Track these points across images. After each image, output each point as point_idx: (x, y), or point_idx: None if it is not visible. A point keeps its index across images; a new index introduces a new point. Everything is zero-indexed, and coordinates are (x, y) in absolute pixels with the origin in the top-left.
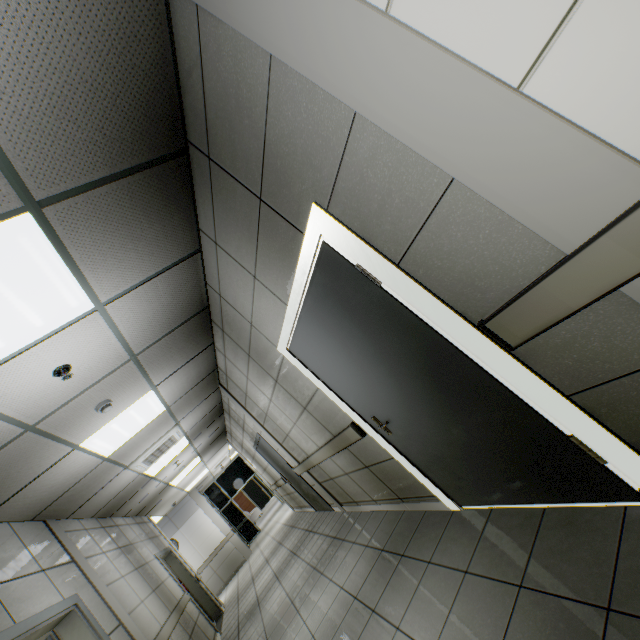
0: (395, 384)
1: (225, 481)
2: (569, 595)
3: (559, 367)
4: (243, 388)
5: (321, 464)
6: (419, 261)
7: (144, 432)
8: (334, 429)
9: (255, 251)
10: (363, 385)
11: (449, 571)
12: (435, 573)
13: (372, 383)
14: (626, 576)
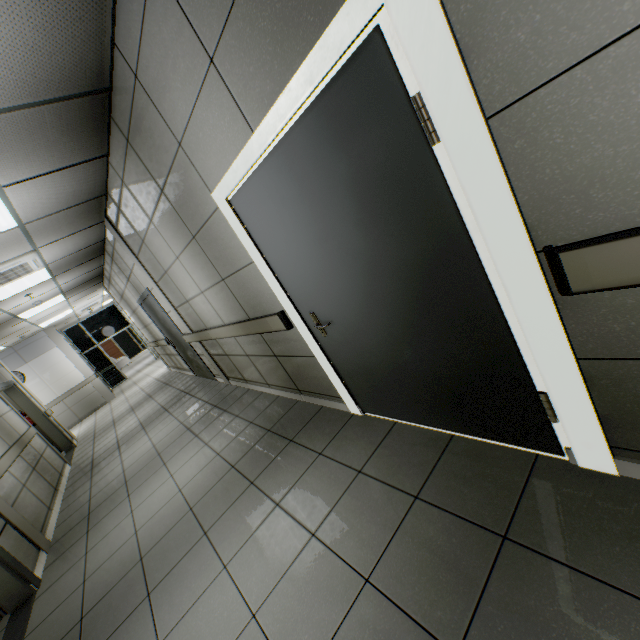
0: (365, 287)
1: (93, 326)
2: (466, 517)
3: (599, 329)
4: (141, 232)
5: (220, 340)
6: (529, 125)
7: None
8: (253, 312)
9: (230, 3)
10: (319, 276)
11: (341, 467)
12: (326, 465)
13: (334, 278)
14: (528, 514)
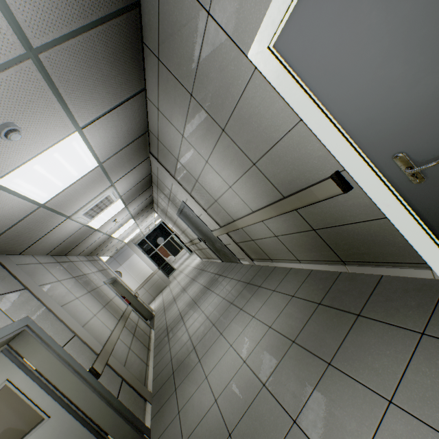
0: None
1: (151, 238)
2: None
3: None
4: (175, 153)
5: (246, 227)
6: None
7: (79, 186)
8: (289, 188)
9: None
10: None
11: None
12: None
13: None
14: None
